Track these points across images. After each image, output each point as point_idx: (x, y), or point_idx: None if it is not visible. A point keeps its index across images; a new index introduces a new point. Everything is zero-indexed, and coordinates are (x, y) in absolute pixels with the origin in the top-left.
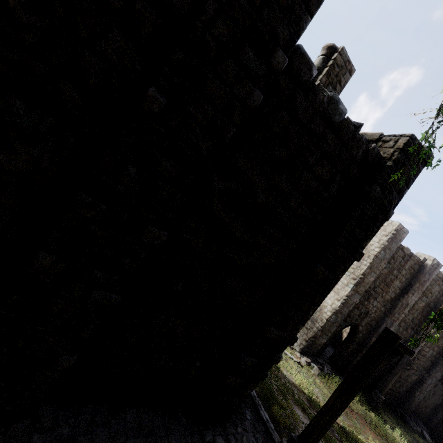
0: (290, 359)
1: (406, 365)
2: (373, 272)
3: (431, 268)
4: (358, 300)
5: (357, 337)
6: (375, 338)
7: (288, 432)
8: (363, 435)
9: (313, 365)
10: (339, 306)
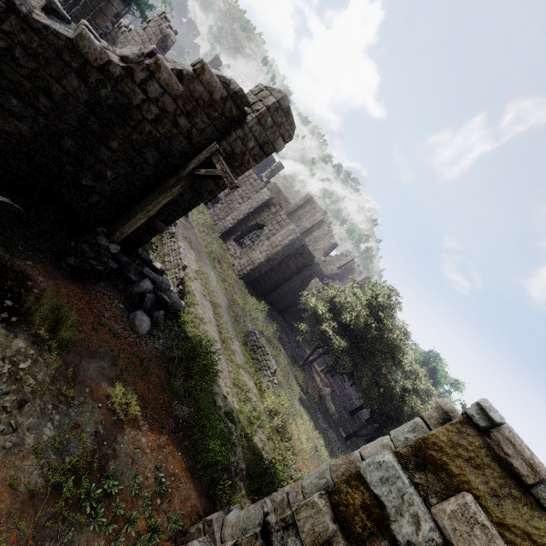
0: None
1: None
2: None
3: None
4: None
5: None
6: None
7: None
8: None
9: None
10: None
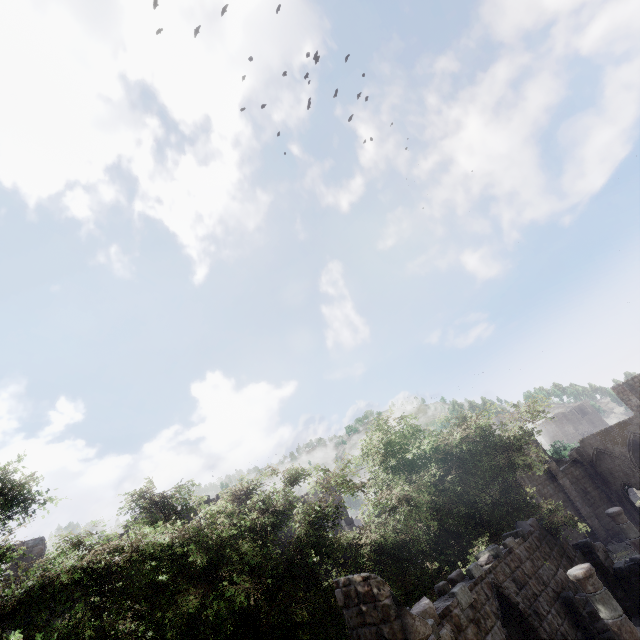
0: None
1: None
2: None
3: None
4: None
5: None
6: None
7: None
8: None
9: None
10: None
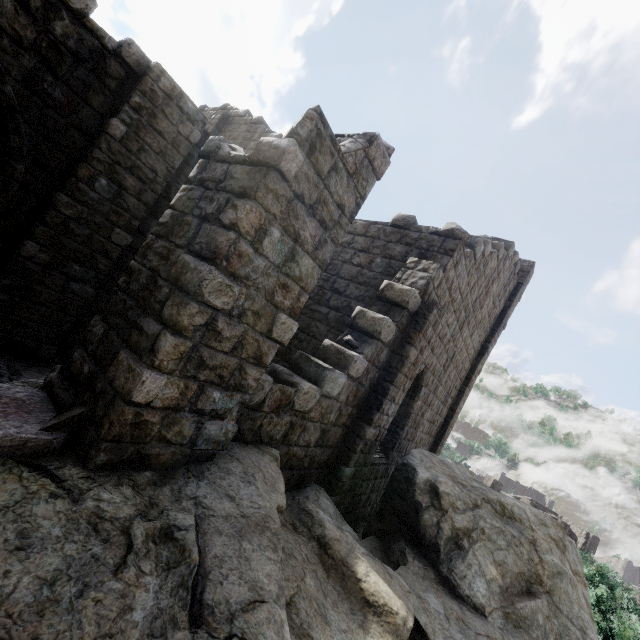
0: None
1: None
2: None
3: None
4: None
5: None
6: None
7: None
8: None
9: None
10: None
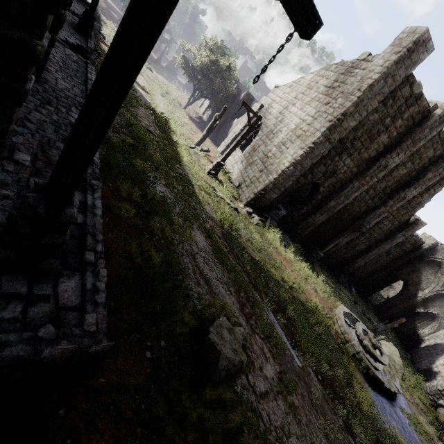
0: (226, 204)
1: (356, 228)
2: (358, 113)
3: (437, 121)
4: (327, 151)
5: (315, 198)
6: (334, 201)
7: (164, 243)
8: (279, 271)
9: (254, 216)
10: (301, 155)
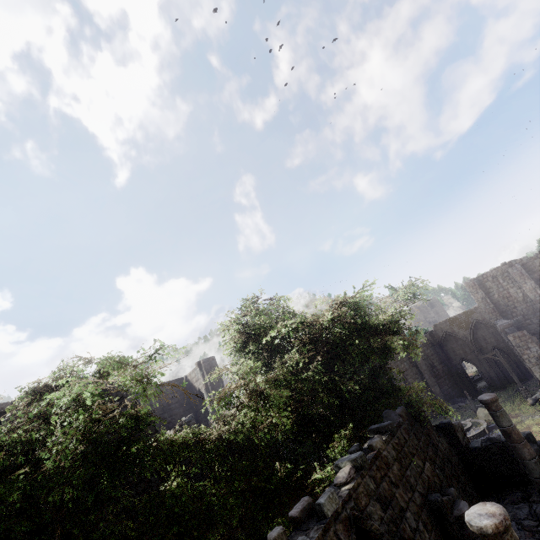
0: None
1: None
2: None
3: None
4: None
5: None
6: None
7: None
8: None
9: None
10: None
